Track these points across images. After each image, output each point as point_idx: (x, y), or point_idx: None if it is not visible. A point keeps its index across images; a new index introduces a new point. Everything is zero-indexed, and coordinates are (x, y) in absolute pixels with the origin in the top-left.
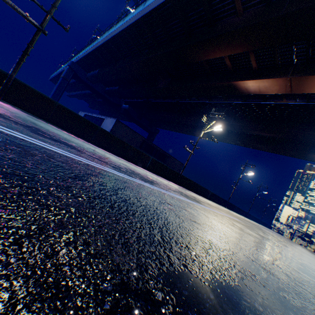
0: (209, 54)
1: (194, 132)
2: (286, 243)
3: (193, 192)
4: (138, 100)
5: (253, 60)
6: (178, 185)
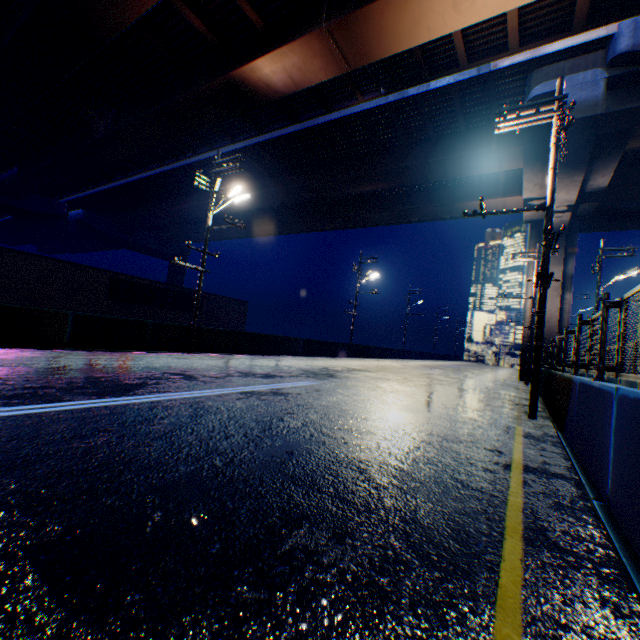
0: (127, 2)
1: (253, 228)
2: (431, 387)
3: (253, 354)
4: (97, 191)
5: (244, 1)
6: (197, 355)
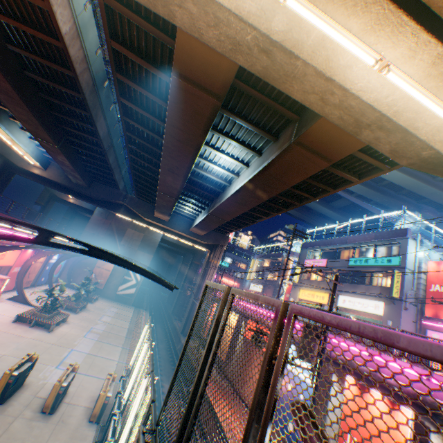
0: None
1: None
2: None
3: None
4: None
5: None
6: None
